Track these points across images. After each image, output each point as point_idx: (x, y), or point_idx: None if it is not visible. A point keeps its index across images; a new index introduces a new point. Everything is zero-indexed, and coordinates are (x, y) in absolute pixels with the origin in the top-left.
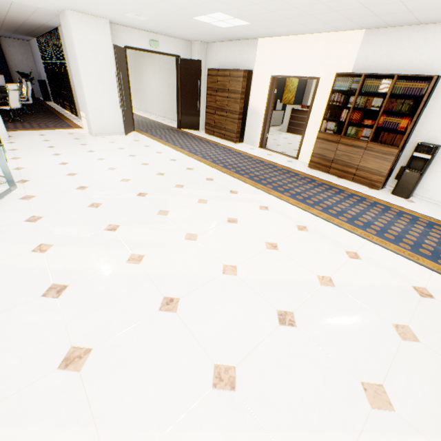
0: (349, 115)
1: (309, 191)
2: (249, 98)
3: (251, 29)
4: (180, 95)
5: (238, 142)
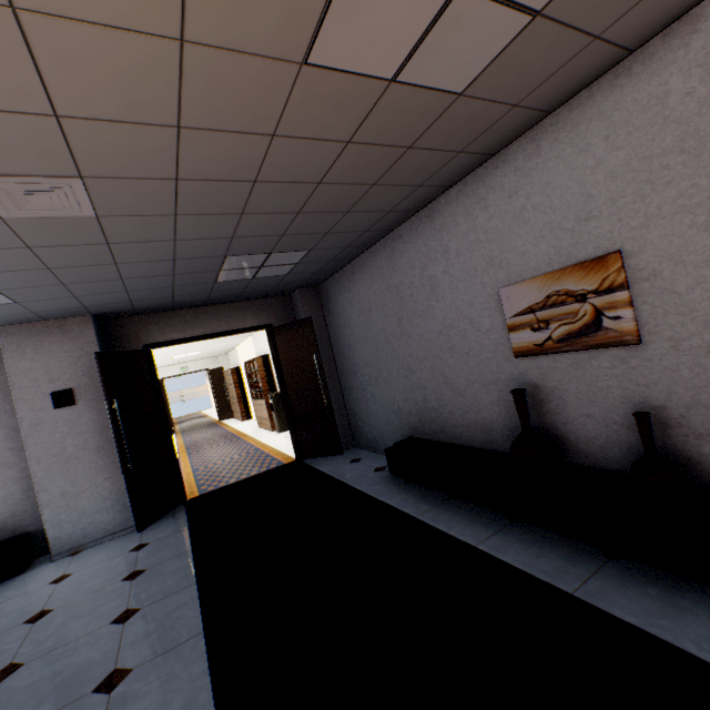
0: (253, 385)
1: (213, 445)
2: (244, 384)
3: (212, 350)
4: (215, 394)
5: (247, 419)
